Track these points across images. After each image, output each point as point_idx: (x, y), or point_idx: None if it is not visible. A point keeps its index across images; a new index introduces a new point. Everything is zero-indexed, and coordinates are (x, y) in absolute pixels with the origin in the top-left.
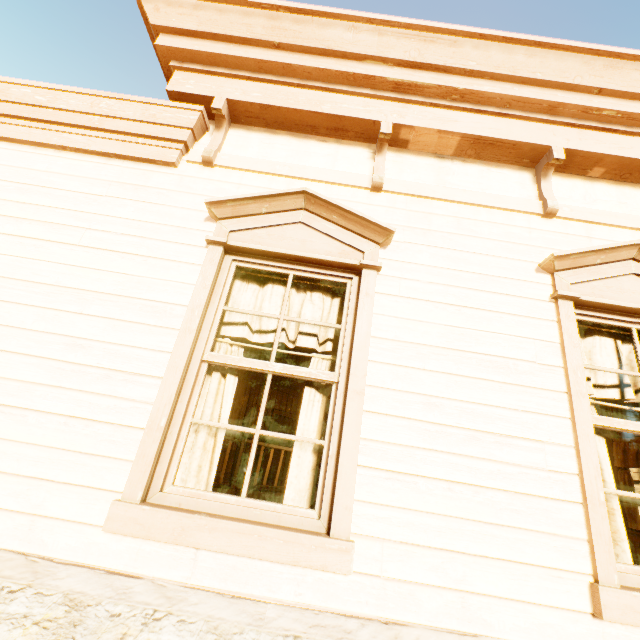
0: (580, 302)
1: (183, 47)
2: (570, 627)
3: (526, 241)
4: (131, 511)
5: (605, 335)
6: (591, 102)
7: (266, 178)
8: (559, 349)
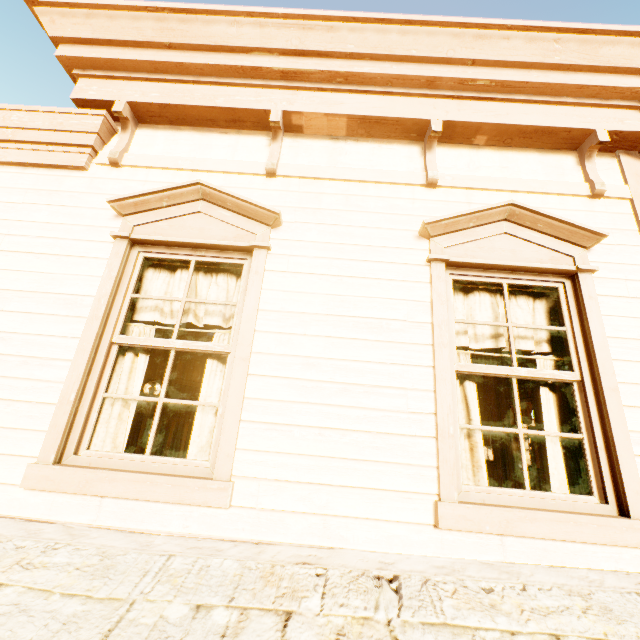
0: (453, 263)
1: (81, 56)
2: (414, 537)
3: (409, 211)
4: (44, 471)
5: (485, 292)
6: (465, 74)
7: (170, 173)
8: (429, 307)
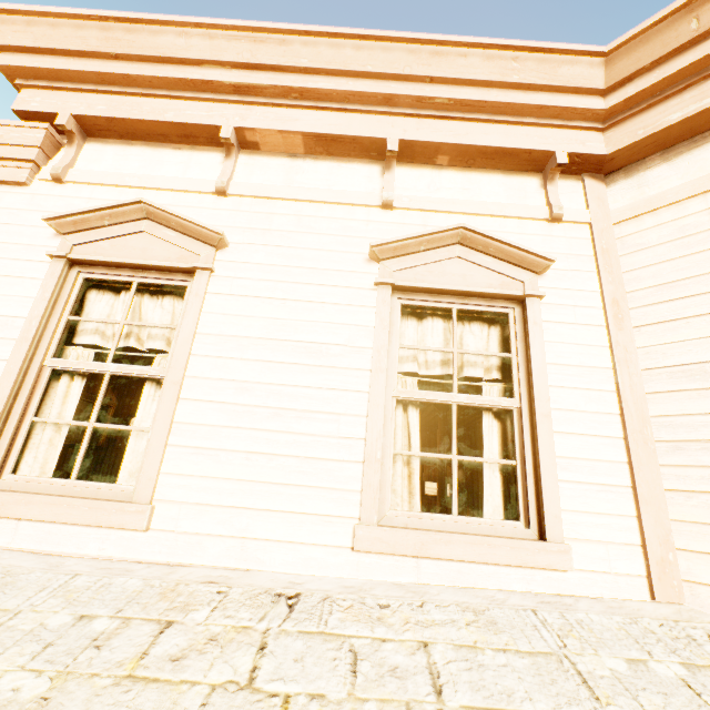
0: (401, 288)
1: (23, 65)
2: (331, 559)
3: (362, 234)
4: None
5: (439, 317)
6: (423, 91)
7: (116, 191)
8: (372, 332)
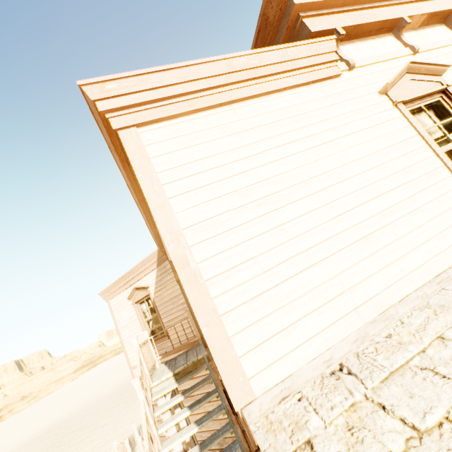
0: None
1: (310, 1)
2: None
3: None
4: None
5: None
6: None
7: (375, 66)
8: None
